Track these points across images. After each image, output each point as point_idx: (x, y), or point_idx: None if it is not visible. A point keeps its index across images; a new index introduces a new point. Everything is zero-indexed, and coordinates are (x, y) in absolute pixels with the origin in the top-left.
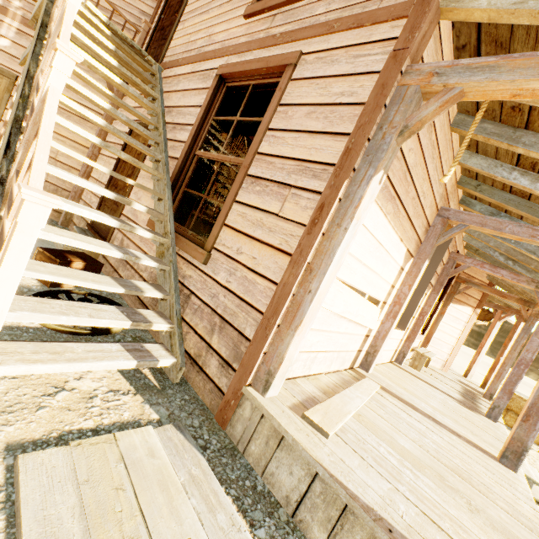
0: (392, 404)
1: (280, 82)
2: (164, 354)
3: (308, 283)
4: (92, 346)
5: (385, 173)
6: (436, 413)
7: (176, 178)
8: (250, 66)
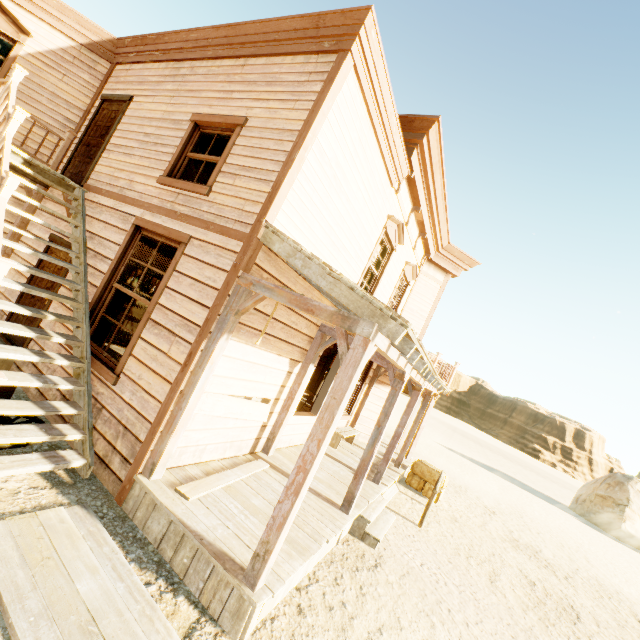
0: (271, 478)
1: (177, 253)
2: (77, 457)
3: (181, 403)
4: (16, 457)
5: (230, 334)
6: (314, 482)
7: (95, 305)
8: (158, 230)
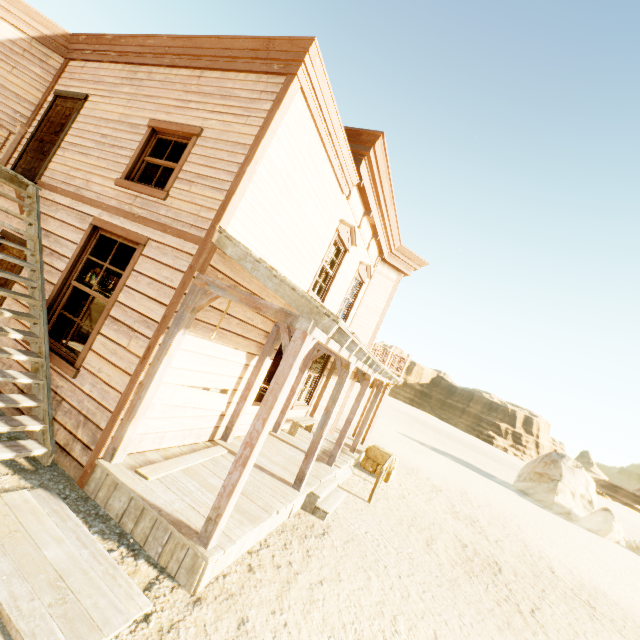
0: (228, 461)
1: (135, 254)
2: (38, 446)
3: (140, 393)
4: None
5: (187, 329)
6: (270, 464)
7: (52, 302)
8: (117, 231)
